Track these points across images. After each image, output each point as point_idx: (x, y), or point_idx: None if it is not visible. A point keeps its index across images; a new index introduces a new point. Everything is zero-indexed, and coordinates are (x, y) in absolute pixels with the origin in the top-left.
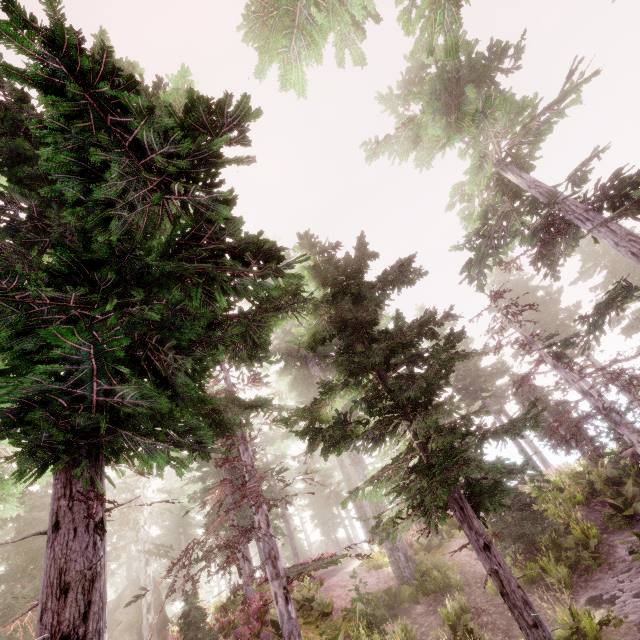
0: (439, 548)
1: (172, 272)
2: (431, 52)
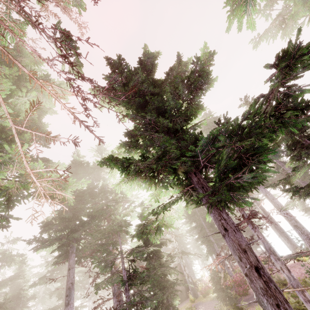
0: None
1: (264, 125)
2: None
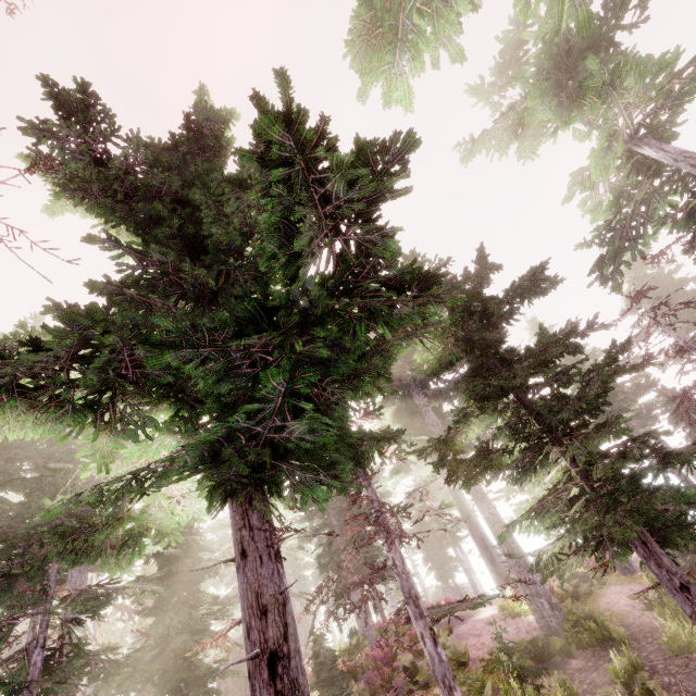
0: (589, 596)
1: (333, 310)
2: (557, 33)
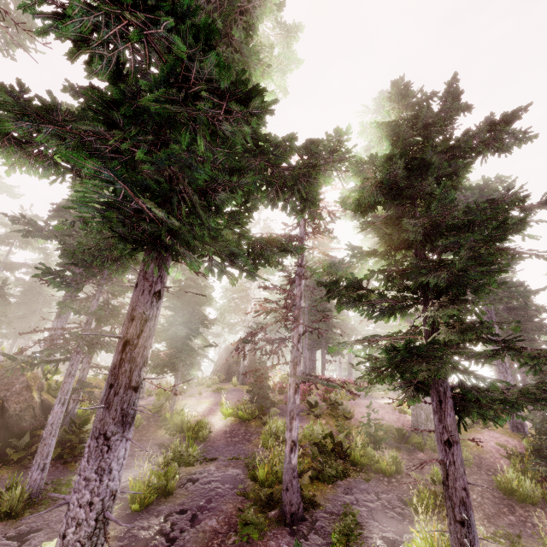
0: (468, 428)
1: (175, 115)
2: None
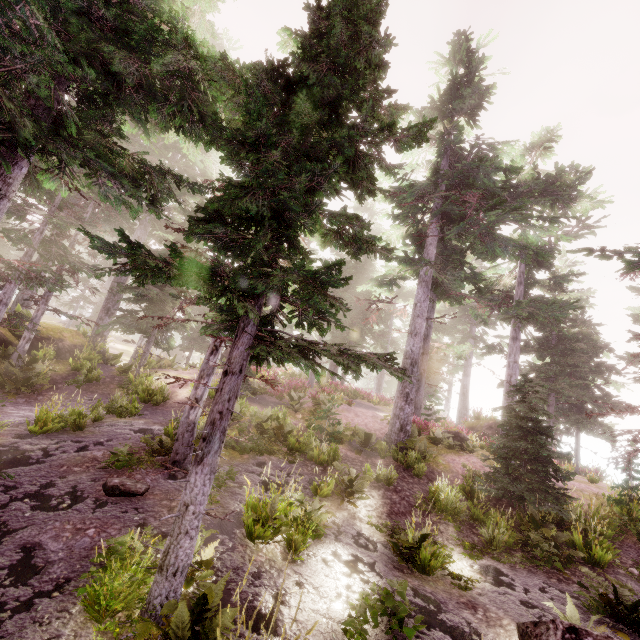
0: (450, 449)
1: None
2: None
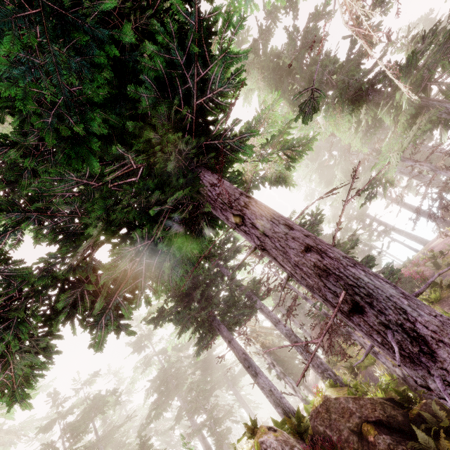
0: None
1: None
2: None
